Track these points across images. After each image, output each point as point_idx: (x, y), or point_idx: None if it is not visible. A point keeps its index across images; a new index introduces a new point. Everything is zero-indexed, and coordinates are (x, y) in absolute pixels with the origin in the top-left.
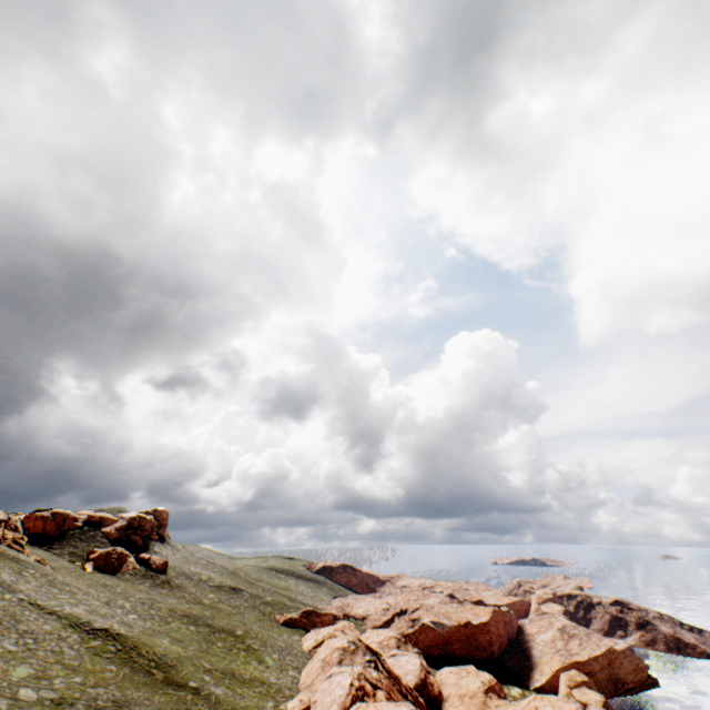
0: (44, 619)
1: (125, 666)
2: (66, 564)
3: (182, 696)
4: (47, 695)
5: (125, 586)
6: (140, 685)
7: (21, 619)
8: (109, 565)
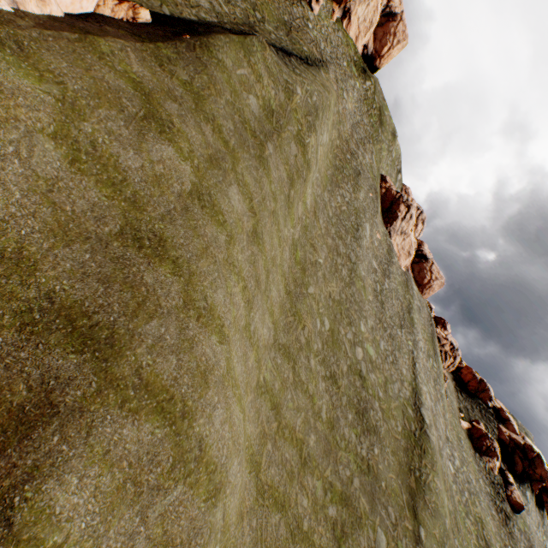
0: (407, 368)
1: (405, 440)
2: (455, 401)
3: (404, 511)
4: (363, 366)
5: (471, 461)
6: (396, 455)
7: (400, 352)
8: (477, 440)
